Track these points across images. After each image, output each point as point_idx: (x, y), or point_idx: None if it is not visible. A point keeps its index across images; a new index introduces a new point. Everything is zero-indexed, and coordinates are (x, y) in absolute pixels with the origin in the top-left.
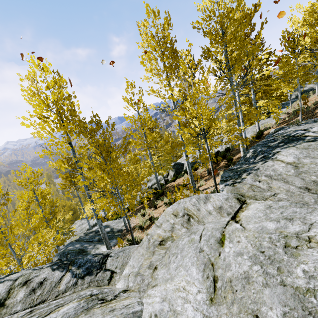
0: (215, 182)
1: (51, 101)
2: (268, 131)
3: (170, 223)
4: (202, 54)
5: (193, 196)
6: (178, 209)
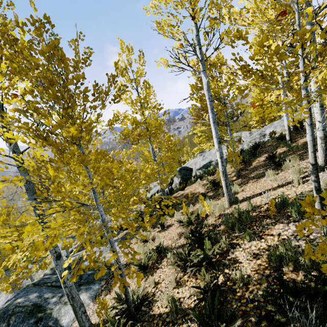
0: (318, 177)
1: None
2: None
3: None
4: None
5: None
6: None
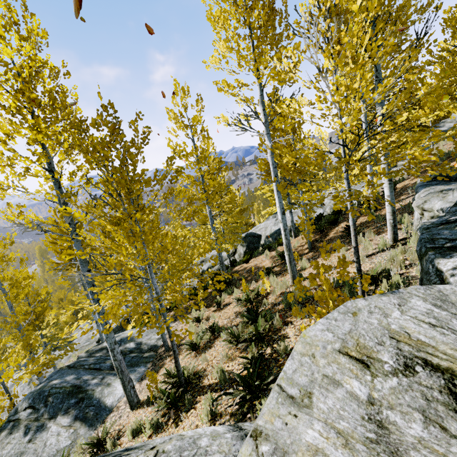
0: (359, 259)
1: (1, 59)
2: (402, 185)
3: (352, 395)
4: (330, 8)
5: (405, 290)
6: (361, 337)
